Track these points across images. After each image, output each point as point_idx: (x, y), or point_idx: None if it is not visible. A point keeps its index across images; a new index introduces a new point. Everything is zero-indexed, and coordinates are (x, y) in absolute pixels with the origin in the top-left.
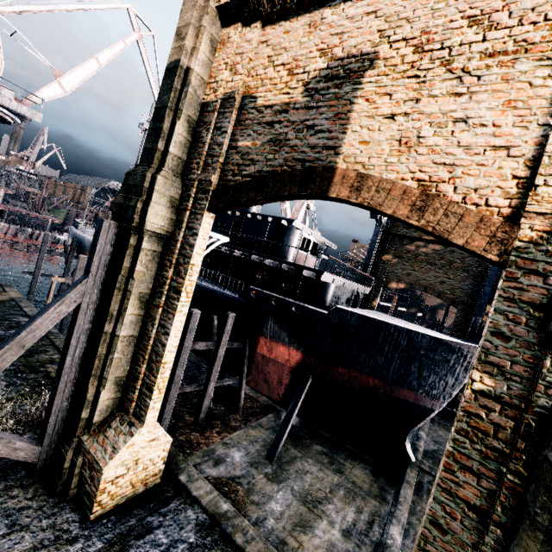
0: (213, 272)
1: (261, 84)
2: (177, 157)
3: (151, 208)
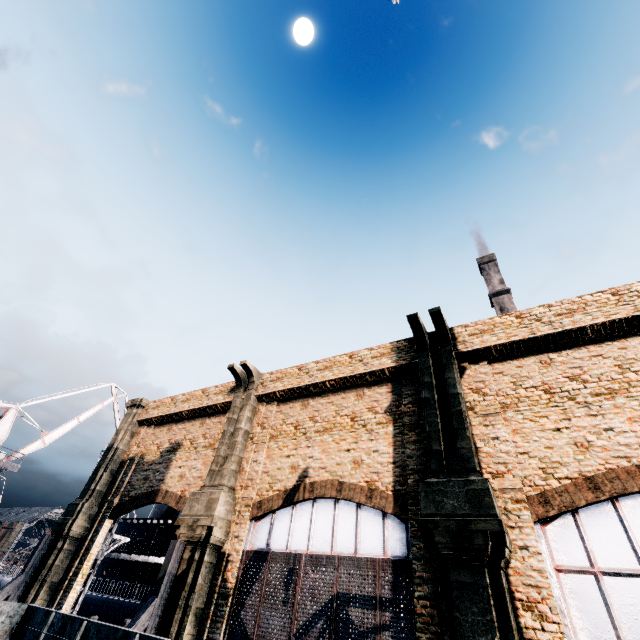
0: (126, 582)
1: (148, 452)
2: (100, 491)
3: (76, 522)
